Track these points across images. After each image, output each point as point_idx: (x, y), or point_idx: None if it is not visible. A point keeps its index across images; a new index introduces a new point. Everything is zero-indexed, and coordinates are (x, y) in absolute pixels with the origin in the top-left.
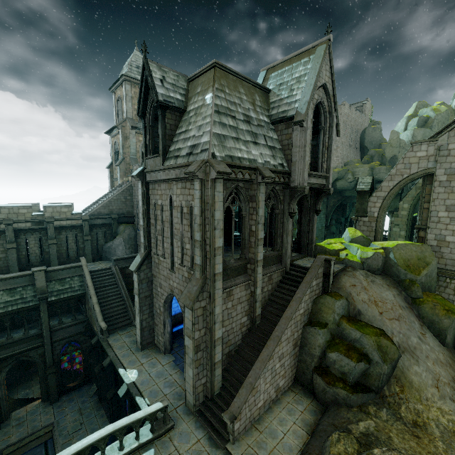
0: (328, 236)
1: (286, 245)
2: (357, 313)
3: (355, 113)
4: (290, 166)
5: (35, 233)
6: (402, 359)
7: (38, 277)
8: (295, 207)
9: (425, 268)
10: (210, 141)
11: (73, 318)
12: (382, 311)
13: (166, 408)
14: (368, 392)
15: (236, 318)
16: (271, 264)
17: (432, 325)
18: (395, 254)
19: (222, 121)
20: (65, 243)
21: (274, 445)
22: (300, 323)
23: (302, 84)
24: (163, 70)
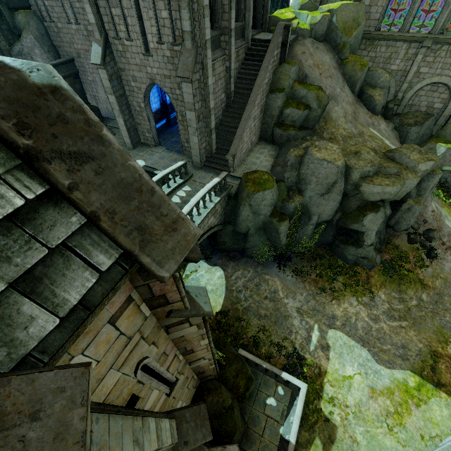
0: None
1: (249, 14)
2: (305, 77)
3: None
4: None
5: None
6: (329, 105)
7: None
8: None
9: (356, 29)
10: None
11: None
12: (321, 72)
13: (186, 164)
14: (307, 130)
15: (218, 94)
16: (237, 38)
17: (350, 80)
18: (338, 16)
19: None
20: None
21: (257, 167)
22: (265, 92)
23: None
24: None
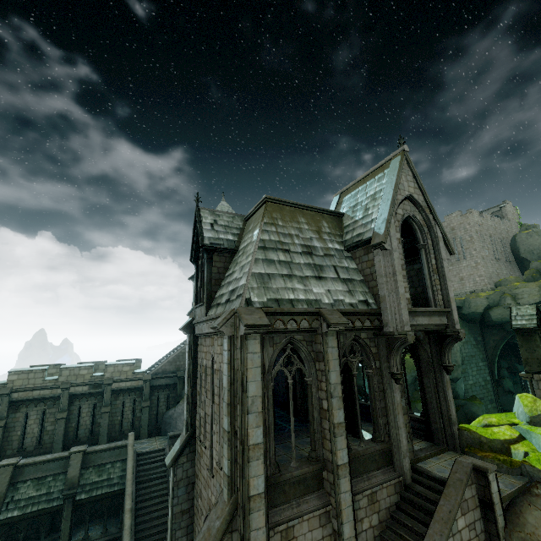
0: (501, 397)
1: (397, 431)
2: None
3: (492, 219)
4: (379, 303)
5: (90, 398)
6: None
7: (73, 462)
8: (398, 364)
9: None
10: (245, 284)
11: (103, 532)
12: None
13: None
14: None
15: None
16: (374, 467)
17: None
18: None
19: (269, 257)
20: (120, 411)
21: None
22: None
23: (378, 201)
24: (216, 214)
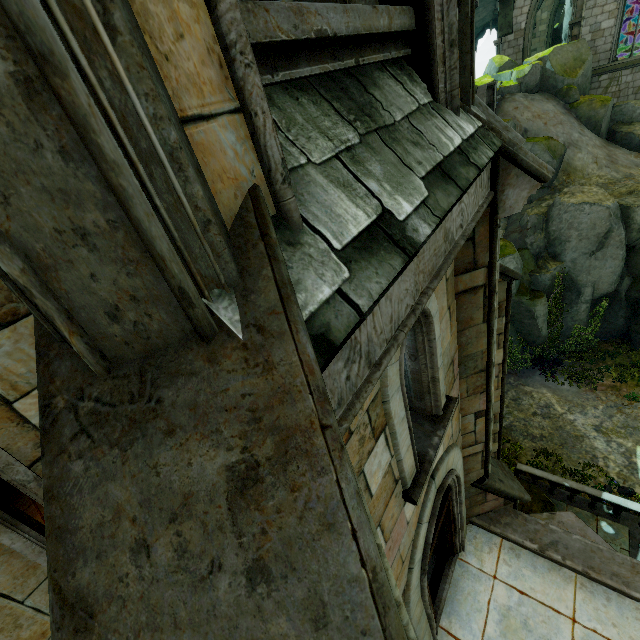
0: None
1: None
2: (524, 132)
3: None
4: None
5: None
6: (567, 153)
7: None
8: None
9: (581, 67)
10: None
11: None
12: (546, 122)
13: None
14: (542, 188)
15: None
16: None
17: (589, 122)
18: (552, 61)
19: None
20: None
21: None
22: None
23: None
24: None
